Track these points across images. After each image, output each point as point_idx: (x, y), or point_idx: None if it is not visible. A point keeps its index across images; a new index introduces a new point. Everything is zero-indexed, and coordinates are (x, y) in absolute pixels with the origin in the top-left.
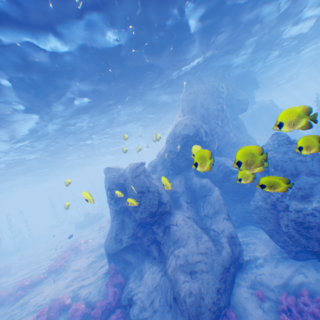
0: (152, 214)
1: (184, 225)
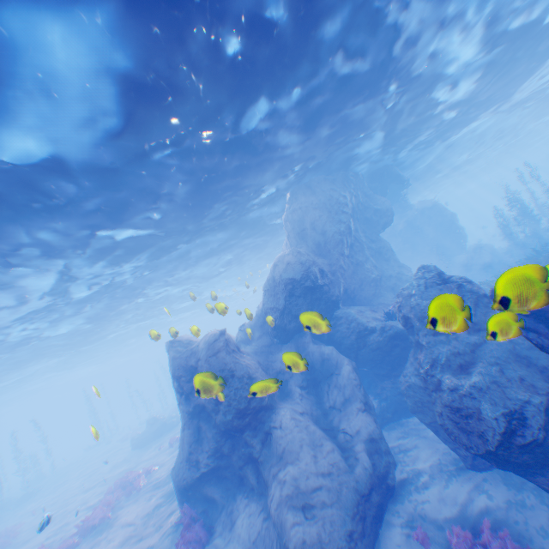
0: (241, 414)
1: (294, 427)
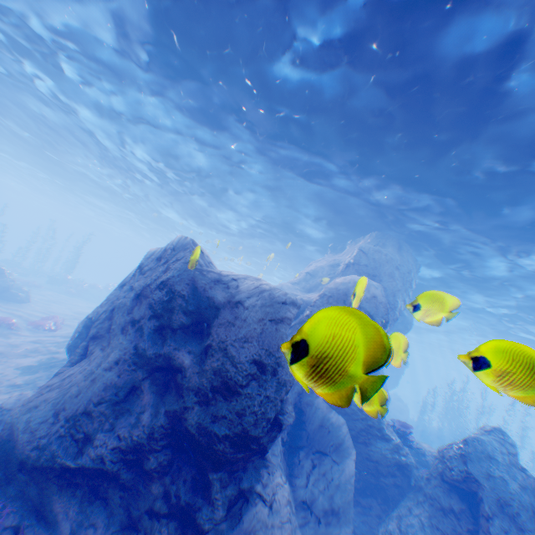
0: (241, 441)
1: (287, 520)
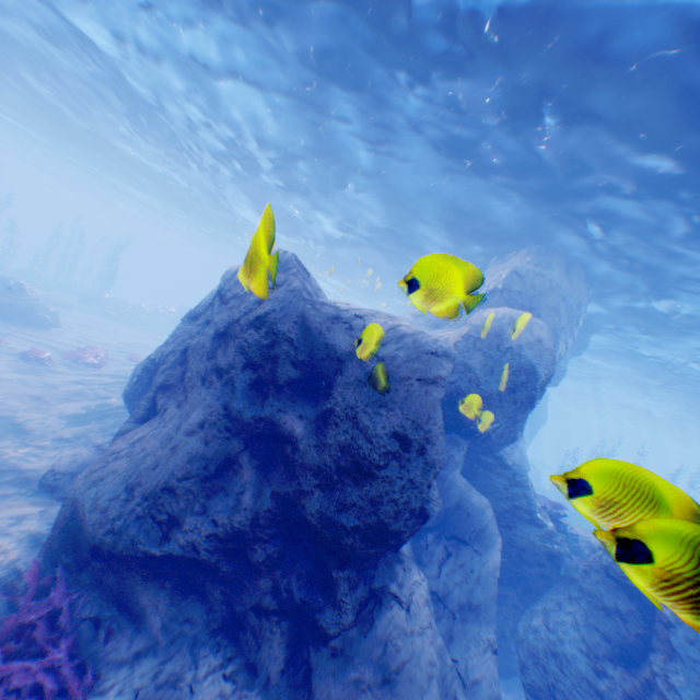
0: (376, 536)
1: (428, 625)
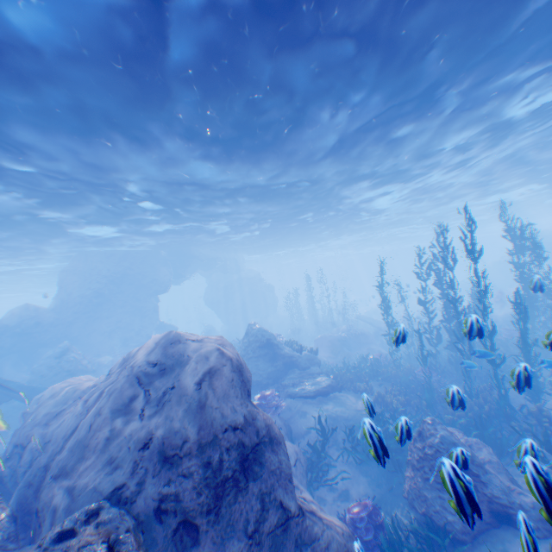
0: None
1: None
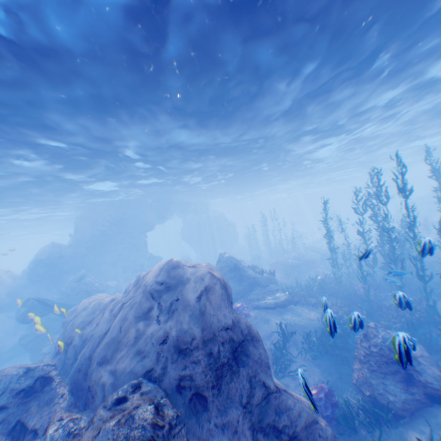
0: None
1: None
